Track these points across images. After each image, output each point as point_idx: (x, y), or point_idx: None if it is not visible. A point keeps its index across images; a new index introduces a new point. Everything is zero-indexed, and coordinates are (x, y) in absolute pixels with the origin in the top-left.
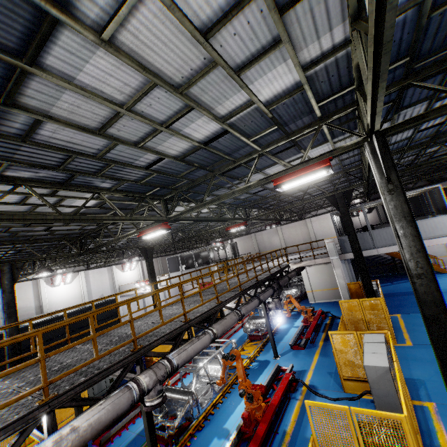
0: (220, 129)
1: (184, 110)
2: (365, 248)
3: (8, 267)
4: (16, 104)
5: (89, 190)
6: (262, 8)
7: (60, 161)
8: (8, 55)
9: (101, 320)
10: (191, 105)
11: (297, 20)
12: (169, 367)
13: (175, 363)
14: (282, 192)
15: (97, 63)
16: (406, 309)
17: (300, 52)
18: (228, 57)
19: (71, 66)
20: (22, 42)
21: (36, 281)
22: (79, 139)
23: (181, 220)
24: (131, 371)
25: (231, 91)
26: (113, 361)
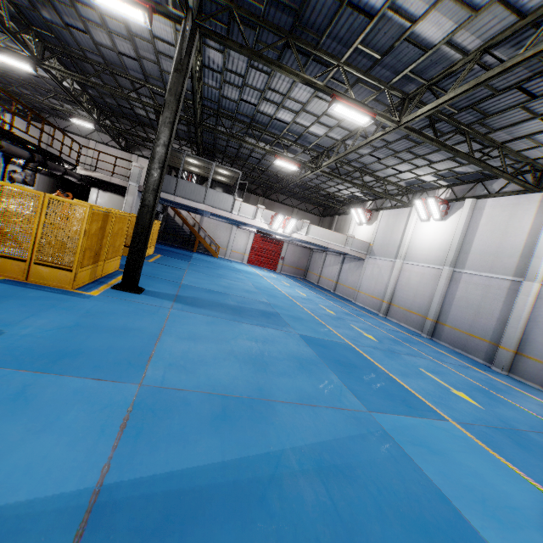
0: None
1: None
2: (167, 191)
3: None
4: None
5: None
6: None
7: None
8: None
9: None
10: None
11: None
12: None
13: None
14: (111, 68)
15: None
16: (170, 256)
17: None
18: None
19: None
20: None
21: None
22: None
23: None
24: None
25: None
26: None
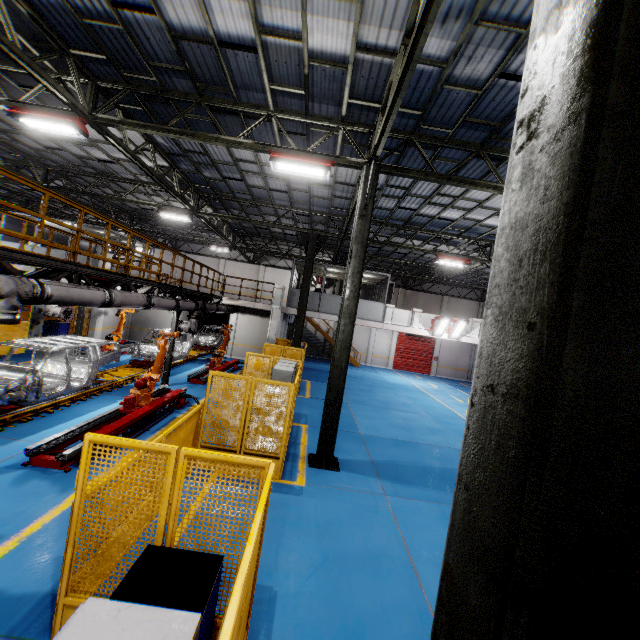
0: (250, 40)
1: None
2: (310, 308)
3: None
4: None
5: None
6: None
7: None
8: None
9: None
10: None
11: None
12: (39, 289)
13: (49, 291)
14: (257, 201)
15: None
16: (317, 379)
17: (363, 26)
18: None
19: None
20: None
21: None
22: None
23: (110, 137)
24: None
25: (290, 4)
26: None
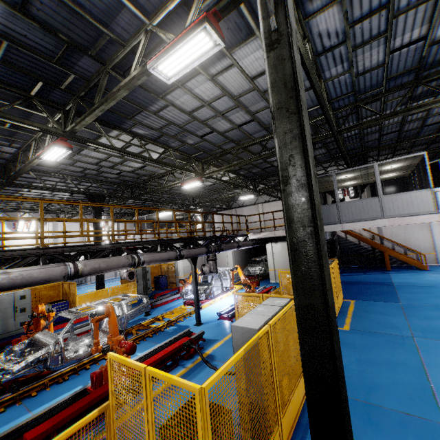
0: None
1: None
2: (330, 222)
3: None
4: None
5: None
6: None
7: None
8: None
9: None
10: None
11: None
12: None
13: None
14: (241, 144)
15: None
16: (364, 297)
17: None
18: None
19: None
20: None
21: None
22: None
23: (91, 143)
24: None
25: None
26: None
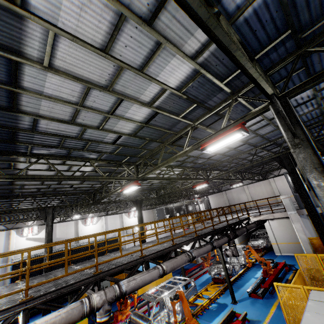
0: (152, 111)
1: (118, 102)
2: None
3: (51, 210)
4: (20, 111)
5: (82, 160)
6: (135, 25)
7: (59, 142)
8: (4, 85)
9: (108, 252)
10: (120, 97)
11: (167, 26)
12: (118, 291)
13: (124, 289)
14: (234, 156)
15: (51, 81)
16: None
17: (183, 47)
18: (129, 62)
19: (38, 85)
20: (8, 77)
21: (76, 221)
22: (63, 127)
23: (149, 179)
24: (94, 290)
25: (145, 84)
26: (78, 279)
